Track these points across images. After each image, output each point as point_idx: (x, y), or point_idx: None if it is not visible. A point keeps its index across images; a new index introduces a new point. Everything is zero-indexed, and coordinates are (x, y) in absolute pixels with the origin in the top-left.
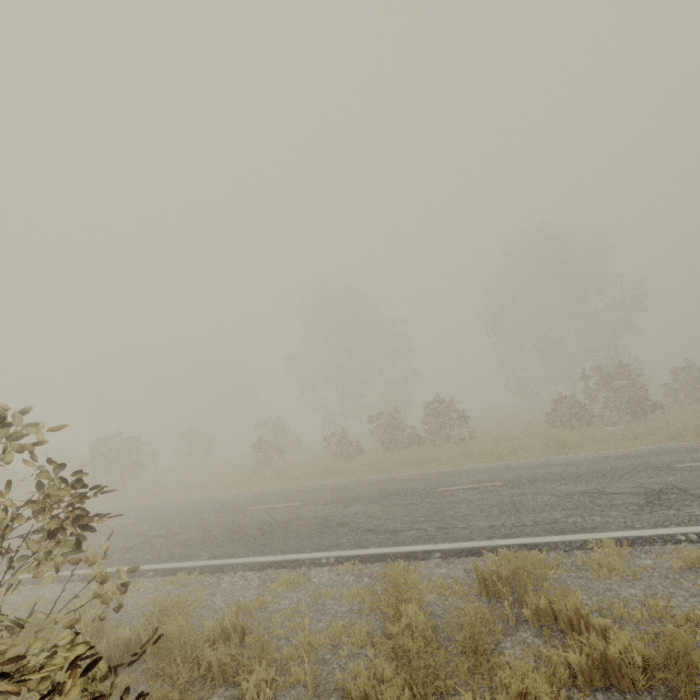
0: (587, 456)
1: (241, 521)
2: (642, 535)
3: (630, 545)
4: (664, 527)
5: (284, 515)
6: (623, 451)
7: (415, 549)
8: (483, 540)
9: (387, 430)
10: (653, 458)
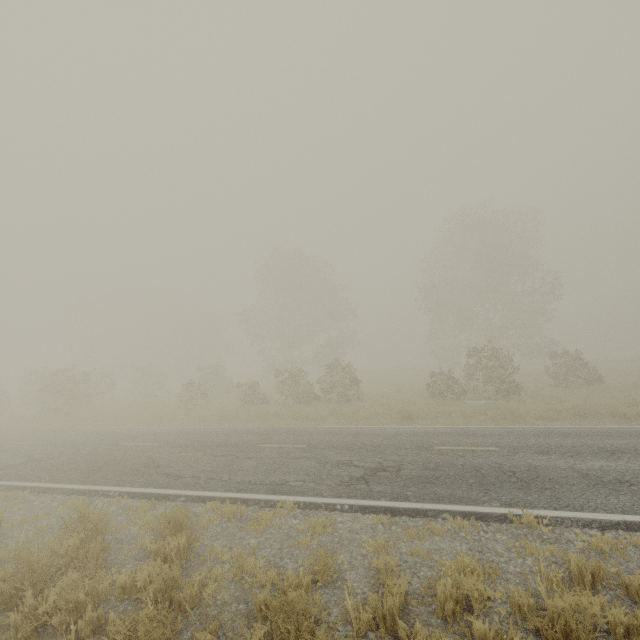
0: (404, 429)
1: (102, 454)
2: (317, 502)
3: (303, 508)
4: (338, 498)
5: (134, 453)
6: (436, 428)
7: (172, 493)
8: (221, 492)
9: (289, 385)
10: (435, 438)
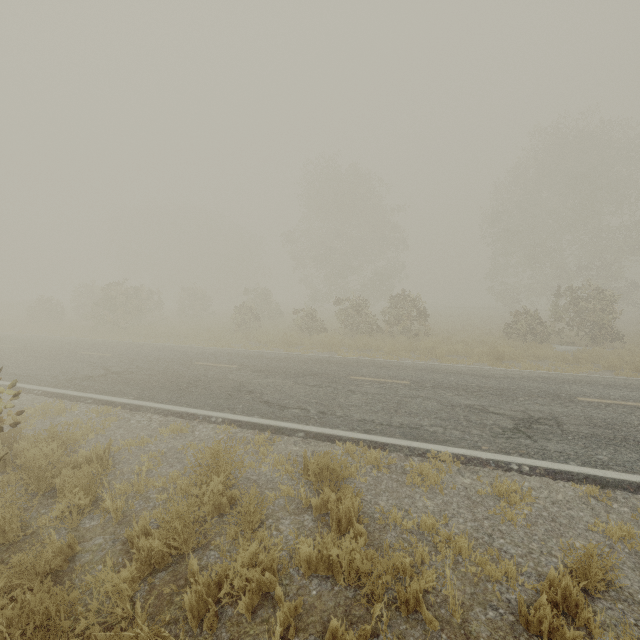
0: (510, 372)
1: (181, 372)
2: (481, 457)
3: (465, 463)
4: (506, 454)
5: (216, 375)
6: (549, 373)
7: (286, 426)
8: (345, 431)
9: (350, 315)
10: (565, 387)
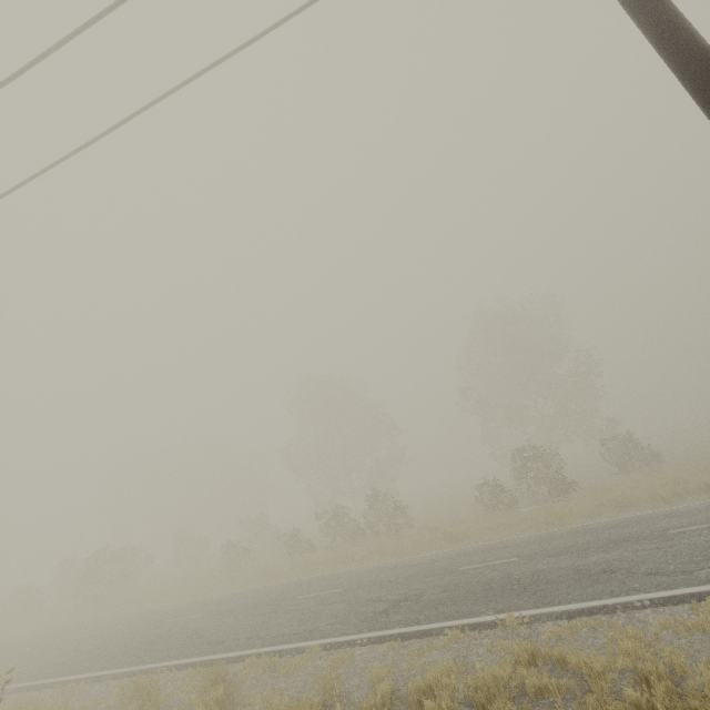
0: (441, 554)
1: (148, 634)
2: (341, 640)
3: (329, 649)
4: (359, 633)
5: (179, 628)
6: (474, 546)
7: (214, 657)
8: (258, 648)
9: (334, 525)
10: (465, 559)
